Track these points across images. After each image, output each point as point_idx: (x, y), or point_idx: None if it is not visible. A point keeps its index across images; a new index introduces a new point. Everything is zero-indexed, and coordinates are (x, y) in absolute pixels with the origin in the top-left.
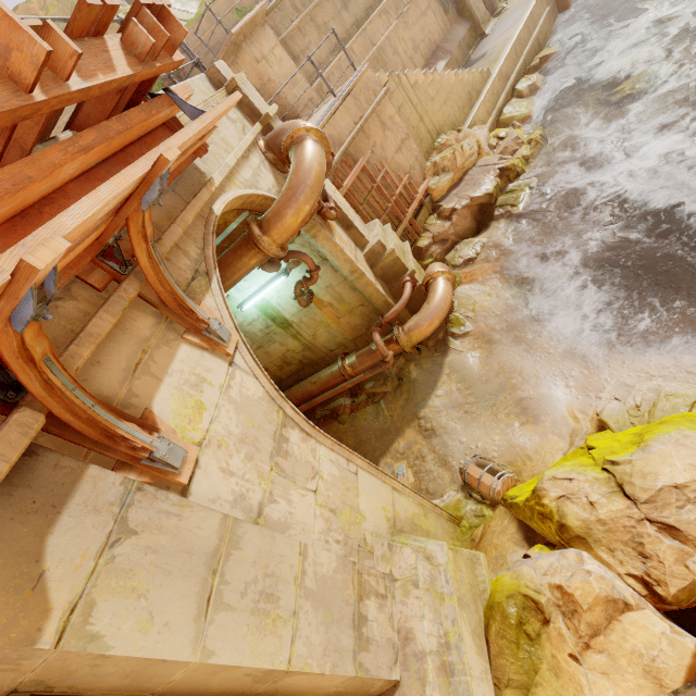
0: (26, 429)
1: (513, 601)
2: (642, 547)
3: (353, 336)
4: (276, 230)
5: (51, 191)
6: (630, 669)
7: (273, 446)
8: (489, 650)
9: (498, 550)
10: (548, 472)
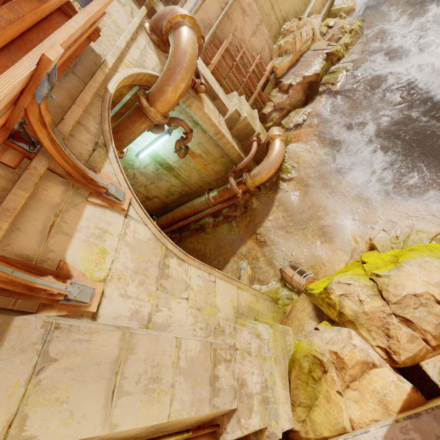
0: None
1: (307, 359)
2: (388, 331)
3: (216, 178)
4: (160, 103)
5: None
6: (370, 400)
7: (158, 272)
8: (290, 385)
9: (299, 321)
10: (336, 278)
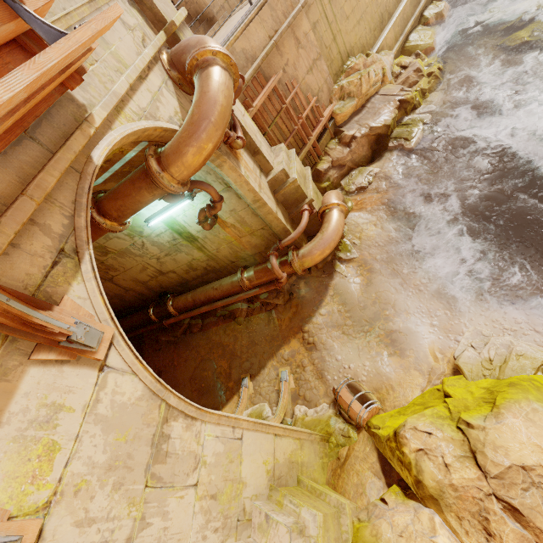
0: None
1: None
2: (487, 523)
3: (253, 252)
4: (176, 167)
5: None
6: None
7: (150, 454)
8: None
9: (359, 478)
10: (410, 420)
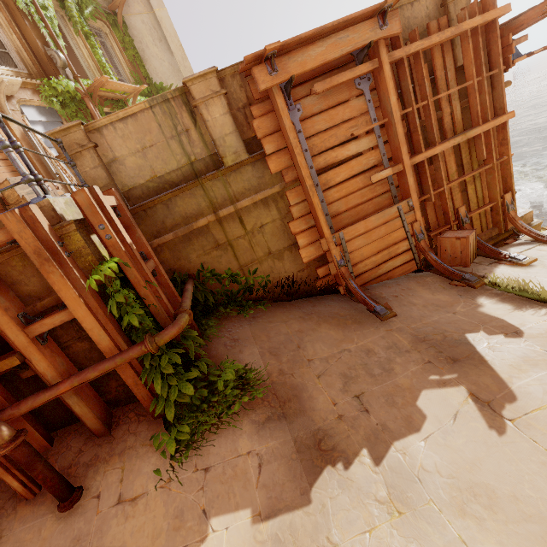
0: None
1: None
2: None
3: None
4: None
5: None
6: None
7: None
8: None
9: None
10: None
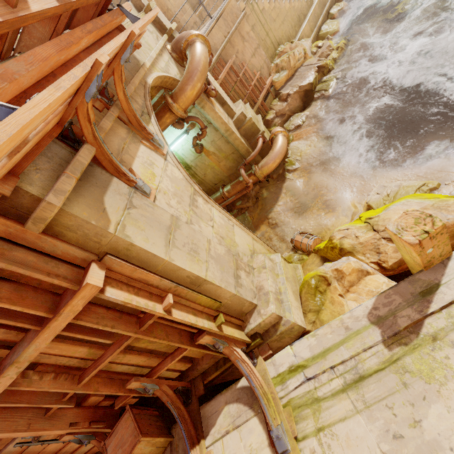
0: (90, 151)
1: (314, 279)
2: (378, 250)
3: (228, 174)
4: (181, 99)
5: (74, 56)
6: (367, 297)
7: (190, 201)
8: (301, 300)
9: (310, 271)
10: (337, 229)
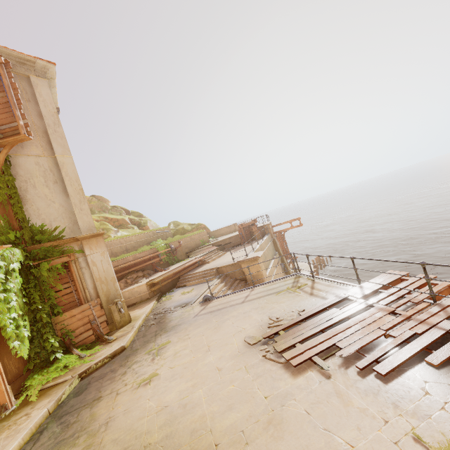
0: None
1: None
2: None
3: None
4: None
5: None
6: None
7: None
8: None
9: None
10: None
